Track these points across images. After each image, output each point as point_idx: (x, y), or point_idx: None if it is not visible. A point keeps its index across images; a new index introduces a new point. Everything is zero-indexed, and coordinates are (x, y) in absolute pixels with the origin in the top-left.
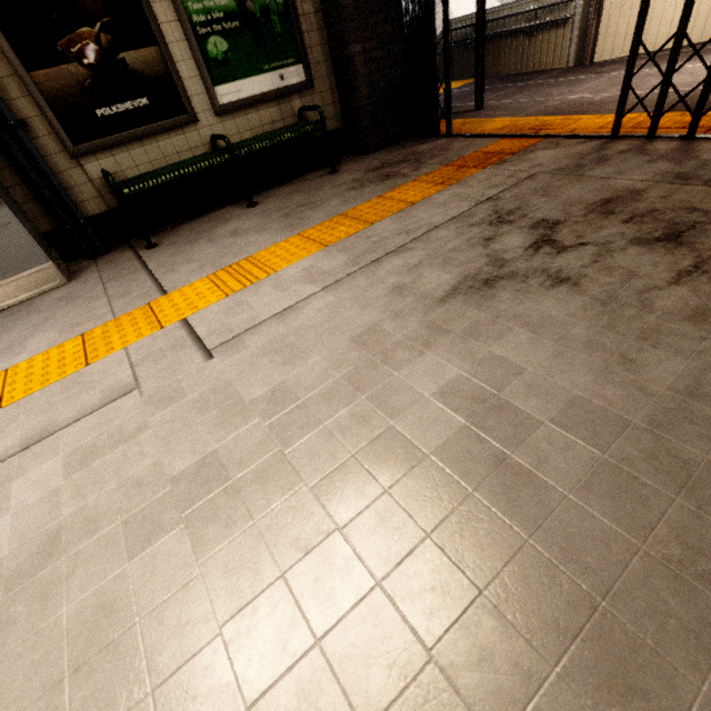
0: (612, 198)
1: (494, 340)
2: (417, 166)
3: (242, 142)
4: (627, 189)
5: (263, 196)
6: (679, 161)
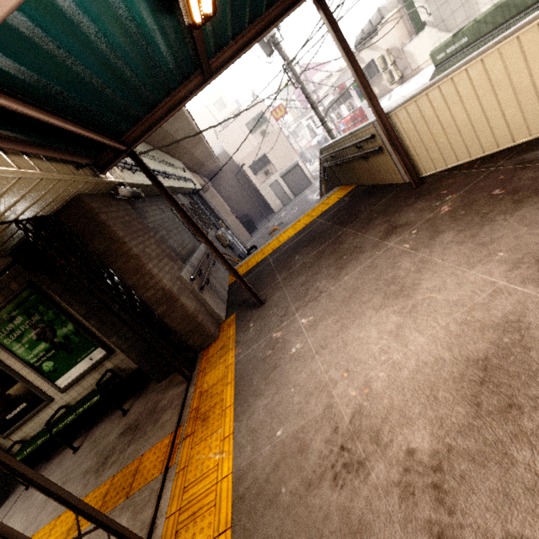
0: None
1: None
2: (121, 452)
3: (70, 410)
4: None
5: (93, 431)
6: None
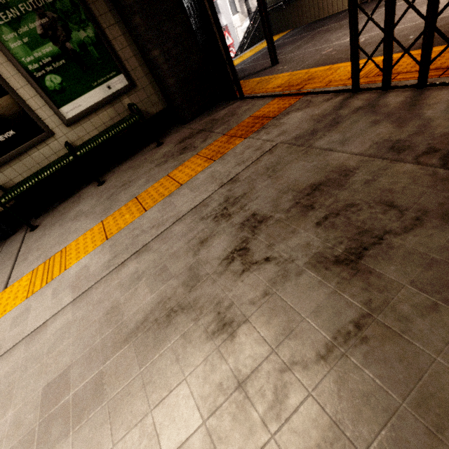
0: (322, 182)
1: (125, 429)
2: (207, 135)
3: (86, 141)
4: (339, 167)
5: (112, 172)
6: (401, 122)
